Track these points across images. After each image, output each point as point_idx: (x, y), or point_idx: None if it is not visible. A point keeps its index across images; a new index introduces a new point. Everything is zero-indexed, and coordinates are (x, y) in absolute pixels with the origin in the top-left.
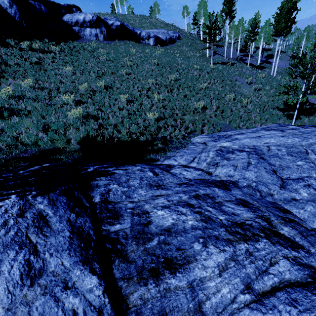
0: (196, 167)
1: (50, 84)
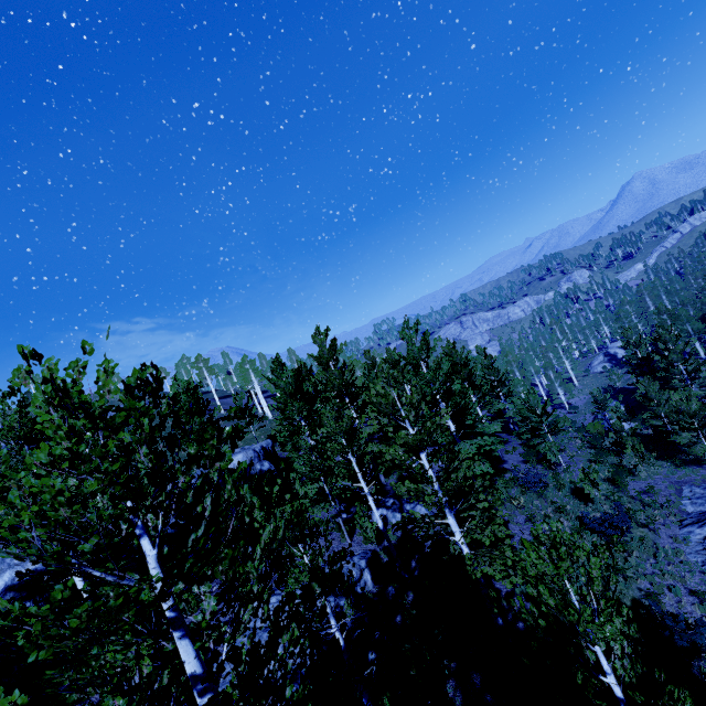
0: None
1: None
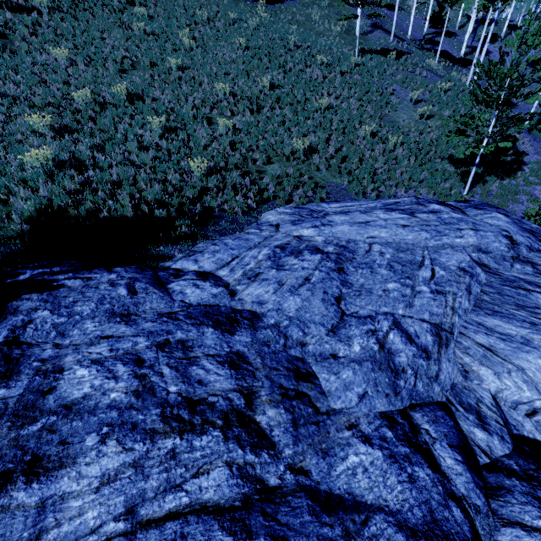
0: (222, 279)
1: (18, 85)
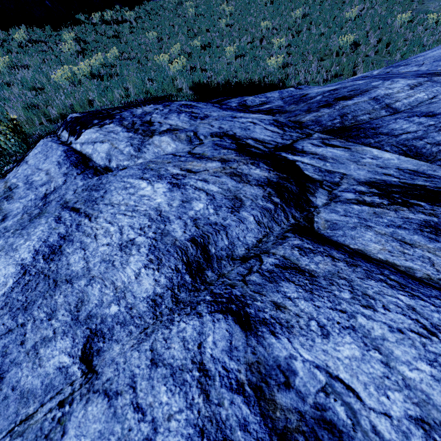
0: None
1: (136, 55)
